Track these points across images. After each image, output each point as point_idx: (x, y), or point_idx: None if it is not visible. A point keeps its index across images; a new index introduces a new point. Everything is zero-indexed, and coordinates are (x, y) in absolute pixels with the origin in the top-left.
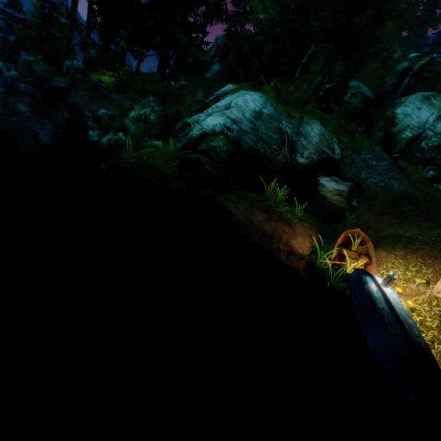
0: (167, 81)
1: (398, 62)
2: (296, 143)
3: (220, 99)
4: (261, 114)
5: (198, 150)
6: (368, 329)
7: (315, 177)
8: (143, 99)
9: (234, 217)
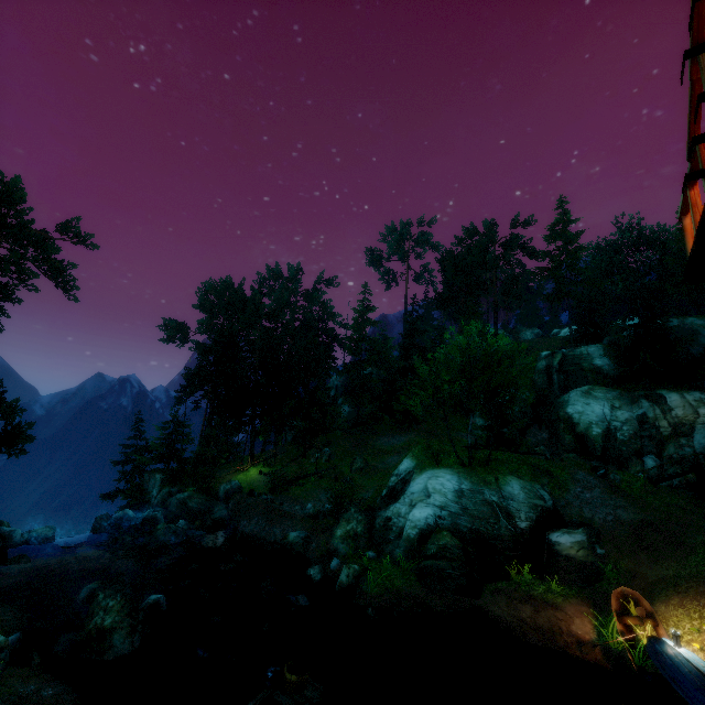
0: (308, 454)
1: (535, 361)
2: (508, 508)
3: (406, 479)
4: (461, 491)
5: (429, 555)
6: (694, 701)
7: (546, 537)
8: (346, 513)
9: (504, 620)
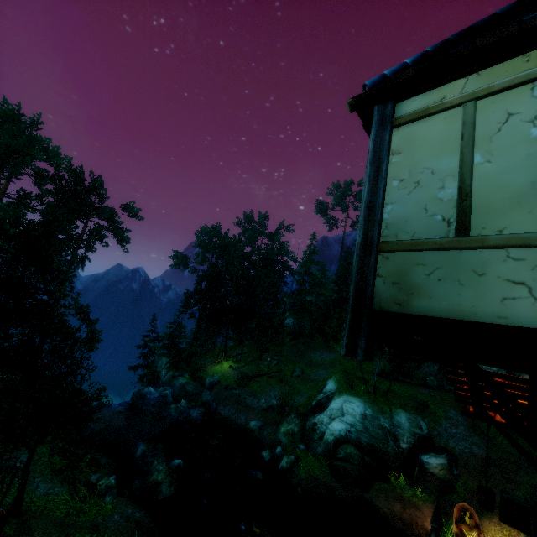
0: (263, 357)
1: None
2: (395, 433)
3: (329, 397)
4: (365, 415)
5: (339, 457)
6: None
7: (419, 457)
8: (288, 417)
9: (382, 510)
